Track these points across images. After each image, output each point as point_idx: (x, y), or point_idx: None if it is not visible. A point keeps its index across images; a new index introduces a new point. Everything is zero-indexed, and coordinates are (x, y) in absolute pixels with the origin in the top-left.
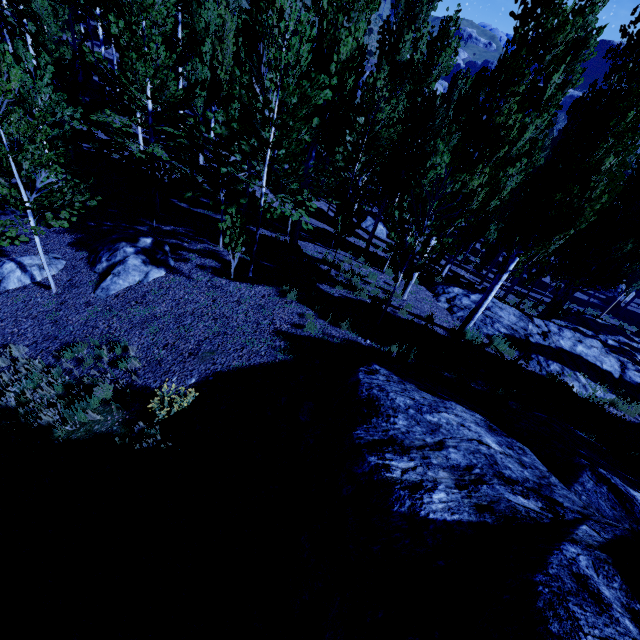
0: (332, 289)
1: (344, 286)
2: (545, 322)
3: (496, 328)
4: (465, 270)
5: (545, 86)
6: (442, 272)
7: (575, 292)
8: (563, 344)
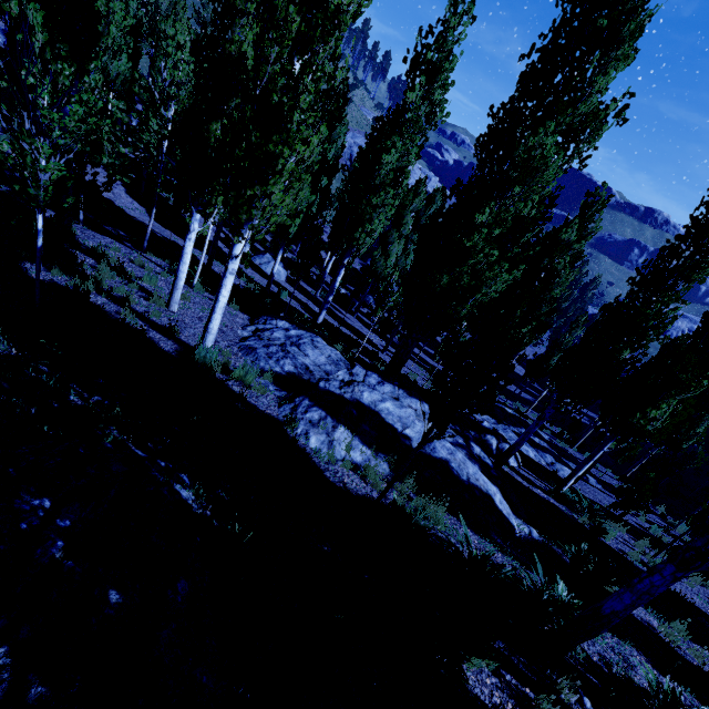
0: (44, 271)
1: (74, 274)
2: (368, 372)
3: (281, 363)
4: (384, 338)
5: (405, 107)
6: (317, 319)
7: (416, 343)
8: (365, 396)
